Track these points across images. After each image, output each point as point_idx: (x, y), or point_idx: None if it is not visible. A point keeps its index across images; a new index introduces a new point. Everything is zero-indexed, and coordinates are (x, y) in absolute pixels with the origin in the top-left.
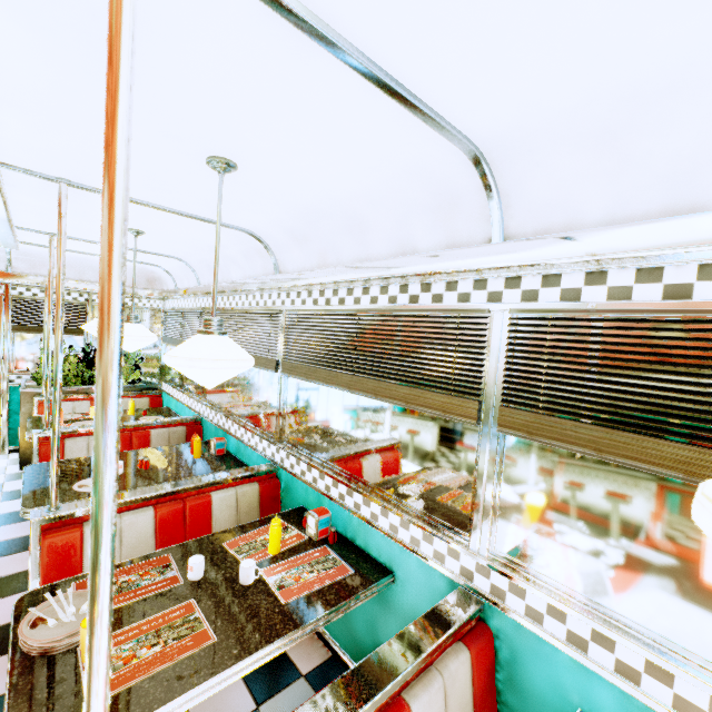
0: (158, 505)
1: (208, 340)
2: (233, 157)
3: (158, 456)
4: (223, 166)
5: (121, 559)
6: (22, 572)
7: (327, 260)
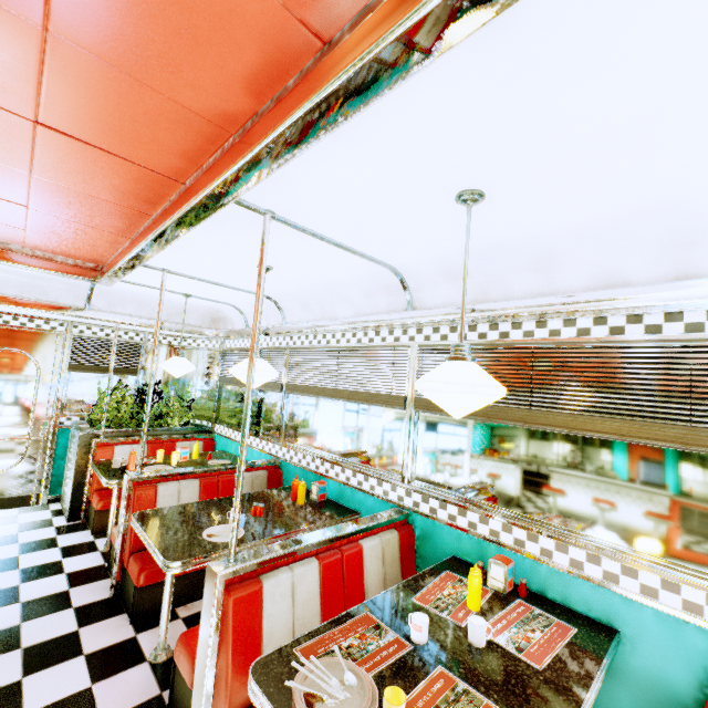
0: (319, 555)
1: (472, 367)
2: (490, 190)
3: (260, 502)
4: (476, 198)
5: (293, 620)
6: (121, 642)
7: (489, 295)
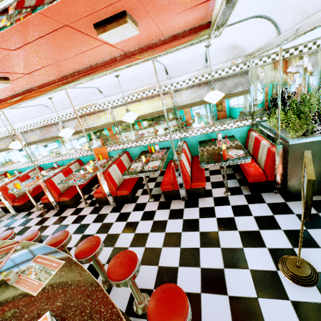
0: None
1: None
2: None
3: None
4: None
5: None
6: None
7: None
